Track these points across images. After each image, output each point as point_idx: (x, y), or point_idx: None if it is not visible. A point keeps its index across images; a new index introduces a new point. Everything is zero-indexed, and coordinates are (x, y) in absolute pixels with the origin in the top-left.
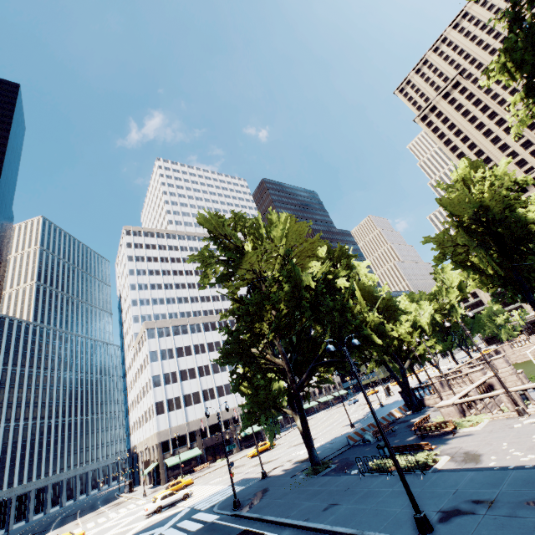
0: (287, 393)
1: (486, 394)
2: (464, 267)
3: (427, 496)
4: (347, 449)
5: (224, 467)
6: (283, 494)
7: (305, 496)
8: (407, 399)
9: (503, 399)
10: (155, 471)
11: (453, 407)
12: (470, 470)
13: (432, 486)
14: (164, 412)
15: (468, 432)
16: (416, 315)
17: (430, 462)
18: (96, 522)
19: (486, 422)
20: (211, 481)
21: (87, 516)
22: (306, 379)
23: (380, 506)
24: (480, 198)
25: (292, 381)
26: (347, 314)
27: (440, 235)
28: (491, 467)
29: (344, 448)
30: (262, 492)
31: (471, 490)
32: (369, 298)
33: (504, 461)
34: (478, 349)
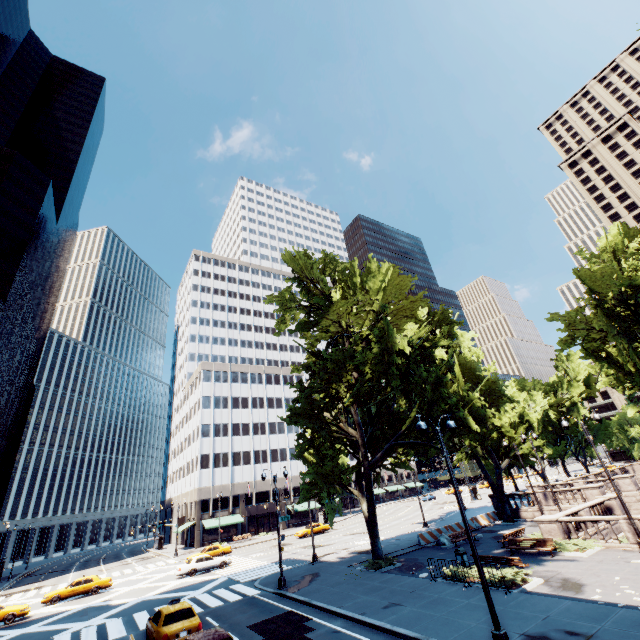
0: (356, 470)
1: (601, 517)
2: (597, 357)
3: (510, 616)
4: (416, 549)
5: (267, 542)
6: (337, 583)
7: (362, 589)
8: (498, 506)
9: (623, 527)
10: (190, 531)
11: (556, 524)
12: (567, 598)
13: (518, 606)
14: (209, 467)
15: (571, 557)
16: (525, 407)
17: (518, 581)
18: (122, 572)
19: (596, 550)
20: (251, 554)
21: (111, 564)
22: (381, 458)
23: (452, 616)
24: (631, 276)
25: (365, 457)
26: (442, 391)
27: (573, 314)
28: (595, 601)
29: (413, 547)
30: (311, 576)
31: (565, 619)
32: (470, 376)
33: (612, 596)
34: (600, 460)
